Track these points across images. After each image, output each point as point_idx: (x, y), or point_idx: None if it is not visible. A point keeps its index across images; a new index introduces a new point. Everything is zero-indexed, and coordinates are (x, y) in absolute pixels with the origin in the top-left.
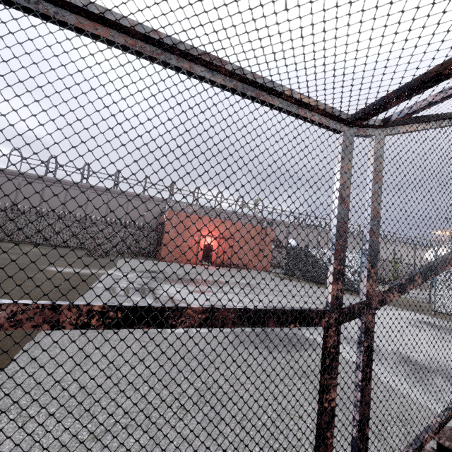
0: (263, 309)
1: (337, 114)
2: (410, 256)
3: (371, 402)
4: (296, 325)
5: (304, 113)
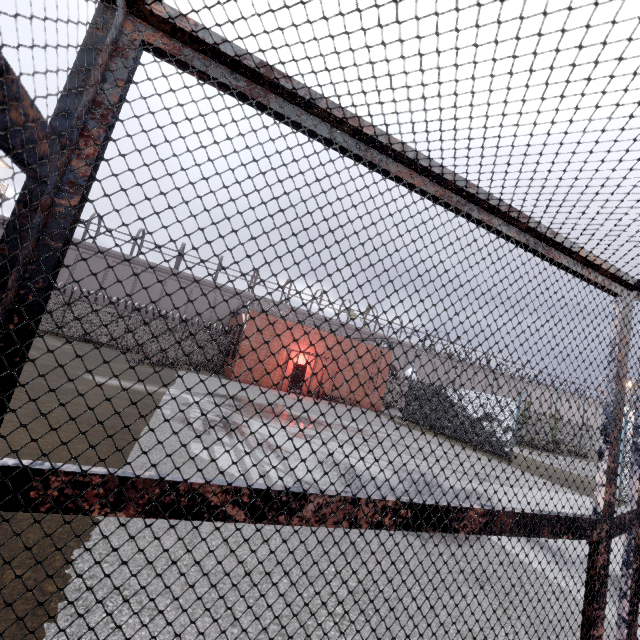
0: (538, 515)
1: (624, 277)
2: (573, 410)
3: (577, 632)
4: (568, 536)
5: (588, 273)
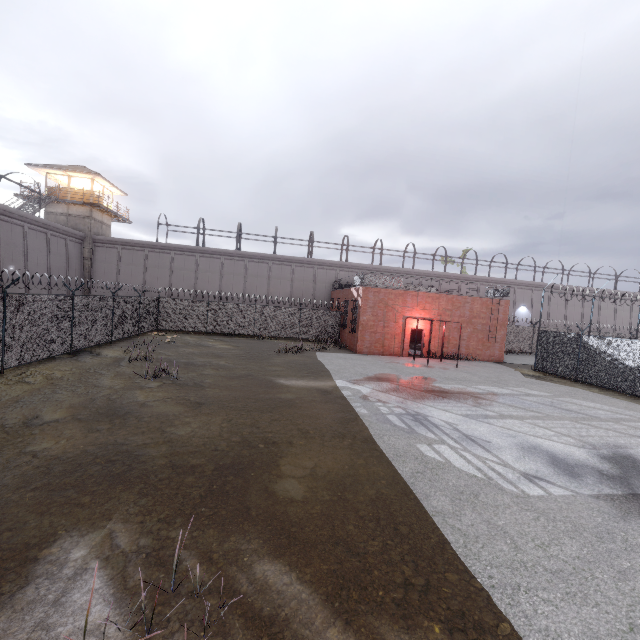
0: None
1: None
2: None
3: None
4: None
5: None
